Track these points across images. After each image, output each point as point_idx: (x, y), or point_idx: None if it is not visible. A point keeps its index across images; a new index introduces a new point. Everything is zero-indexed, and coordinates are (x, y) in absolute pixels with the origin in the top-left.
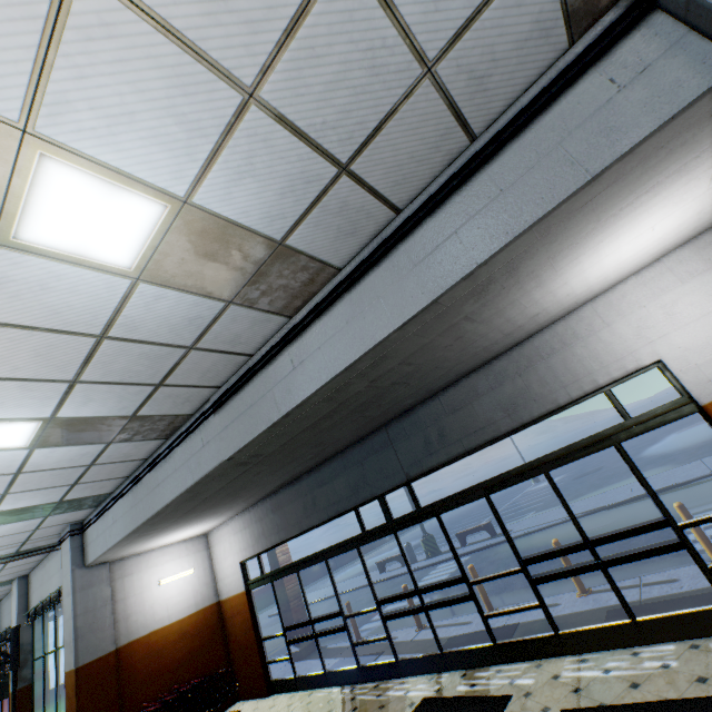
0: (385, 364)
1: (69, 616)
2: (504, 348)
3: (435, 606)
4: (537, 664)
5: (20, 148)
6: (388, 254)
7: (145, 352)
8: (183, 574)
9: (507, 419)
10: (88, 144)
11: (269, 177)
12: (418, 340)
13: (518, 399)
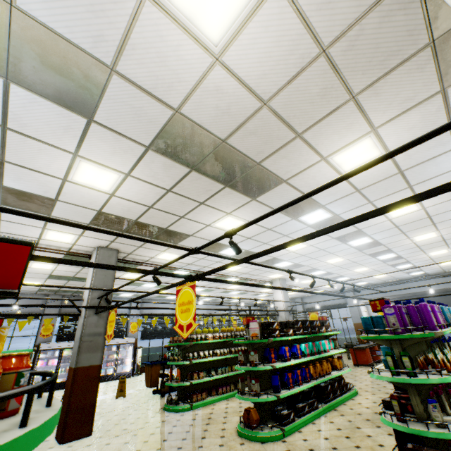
0: None
1: (355, 311)
2: None
3: None
4: None
5: None
6: None
7: None
8: (365, 311)
9: None
10: None
11: None
12: None
13: None
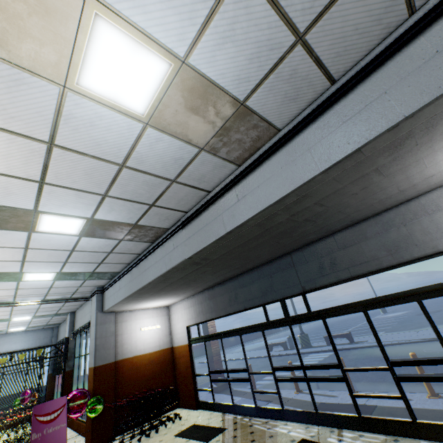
0: (304, 202)
1: (93, 338)
2: (394, 204)
3: (315, 380)
4: (395, 439)
5: (83, 8)
6: (320, 115)
7: (146, 180)
8: (153, 327)
9: (389, 257)
10: (125, 5)
11: (244, 43)
12: (334, 185)
13: (401, 243)
